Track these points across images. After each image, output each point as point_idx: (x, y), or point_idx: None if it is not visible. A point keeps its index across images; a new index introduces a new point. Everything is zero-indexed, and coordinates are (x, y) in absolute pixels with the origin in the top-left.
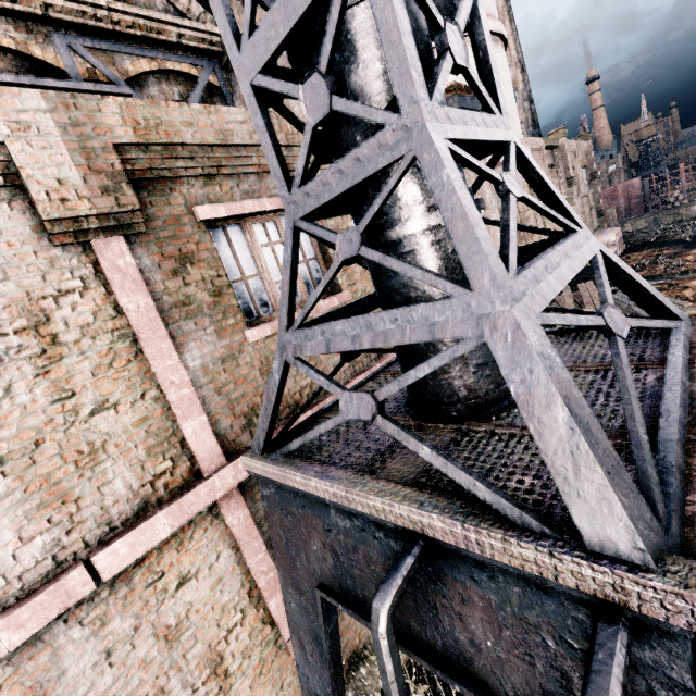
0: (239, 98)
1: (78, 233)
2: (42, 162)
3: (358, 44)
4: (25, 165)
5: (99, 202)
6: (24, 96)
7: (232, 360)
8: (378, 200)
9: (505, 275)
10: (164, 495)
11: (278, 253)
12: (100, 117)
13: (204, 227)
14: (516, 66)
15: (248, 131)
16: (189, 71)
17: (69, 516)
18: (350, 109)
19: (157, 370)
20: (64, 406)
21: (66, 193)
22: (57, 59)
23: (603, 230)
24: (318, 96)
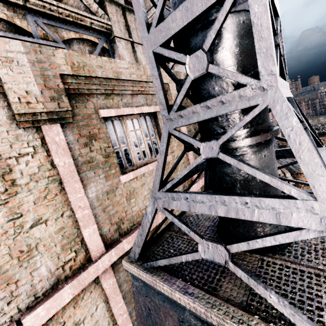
0: (117, 55)
1: (34, 121)
2: (18, 81)
3: (224, 36)
4: (7, 82)
5: (48, 105)
6: (11, 43)
7: (112, 192)
8: (236, 128)
9: None
10: (69, 273)
11: (138, 135)
12: (53, 59)
13: (103, 121)
14: None
15: (129, 73)
16: (94, 40)
17: (10, 292)
18: (222, 73)
19: (71, 200)
20: (15, 223)
21: (30, 98)
22: (28, 27)
23: None
24: (199, 63)
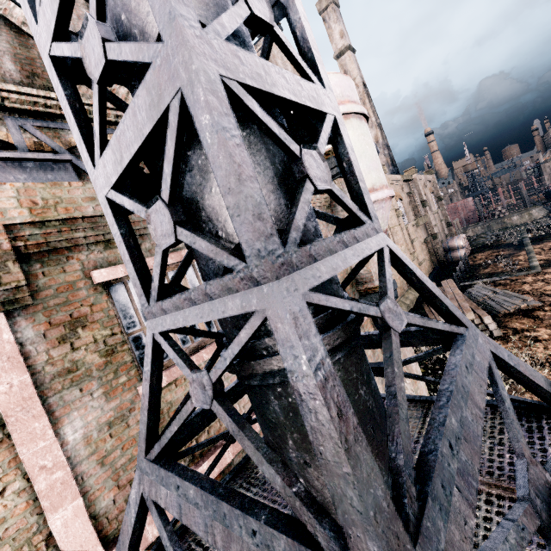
0: None
1: None
2: None
3: (209, 168)
4: None
5: None
6: None
7: (121, 422)
8: (230, 352)
9: (404, 547)
10: None
11: None
12: None
13: (101, 288)
14: (376, 128)
15: None
16: None
17: None
18: (195, 243)
19: (24, 456)
20: None
21: None
22: (7, 135)
23: (452, 236)
24: (163, 222)
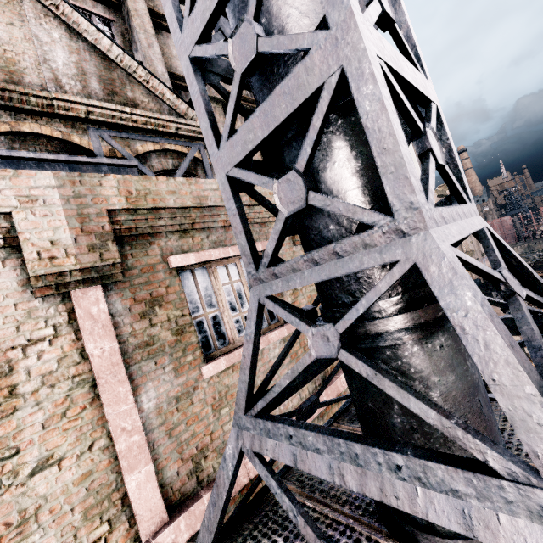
0: None
1: (60, 285)
2: (41, 227)
3: (334, 145)
4: (25, 230)
5: (84, 258)
6: (39, 176)
7: (186, 398)
8: (364, 303)
9: None
10: None
11: (237, 290)
12: (100, 190)
13: (175, 273)
14: None
15: (220, 195)
16: (181, 150)
17: None
18: (330, 205)
19: (110, 416)
20: (4, 466)
21: (56, 251)
22: (89, 143)
23: None
24: (293, 190)
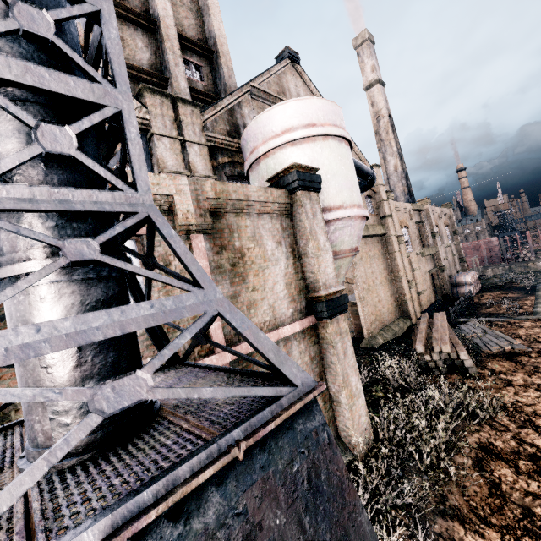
0: (156, 158)
1: None
2: None
3: None
4: None
5: None
6: None
7: None
8: None
9: None
10: None
11: None
12: None
13: None
14: (396, 157)
15: None
16: None
17: None
18: None
19: None
20: None
21: None
22: None
23: (462, 272)
24: None
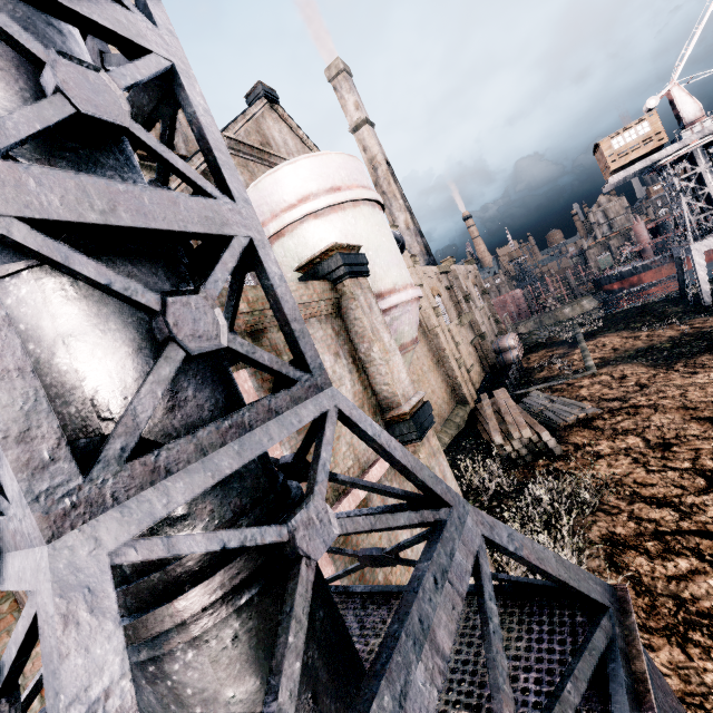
0: None
1: None
2: None
3: (18, 329)
4: None
5: None
6: None
7: None
8: (8, 655)
9: None
10: None
11: None
12: None
13: None
14: (405, 211)
15: None
16: None
17: None
18: None
19: None
20: None
21: None
22: None
23: (502, 335)
24: None
